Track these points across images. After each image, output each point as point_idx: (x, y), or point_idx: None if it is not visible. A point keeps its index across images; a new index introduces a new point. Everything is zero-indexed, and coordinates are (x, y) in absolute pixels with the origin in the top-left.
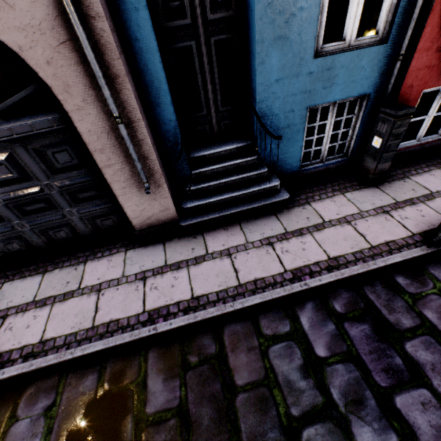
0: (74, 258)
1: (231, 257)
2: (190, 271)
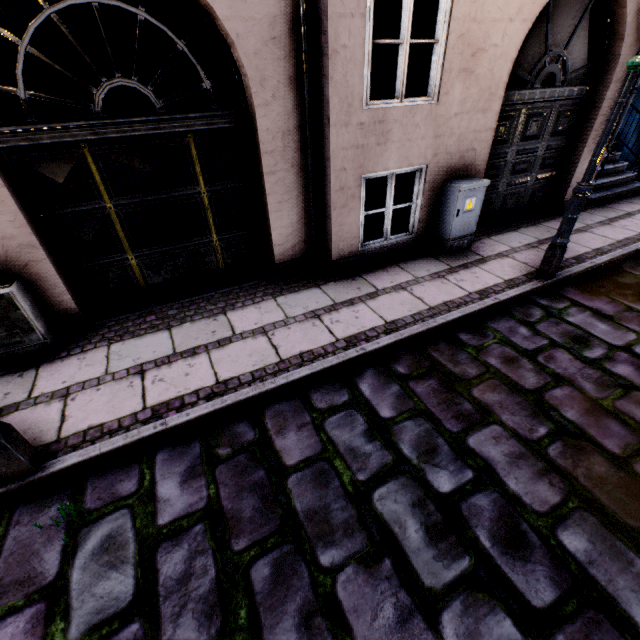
0: (523, 223)
1: None
2: (634, 218)
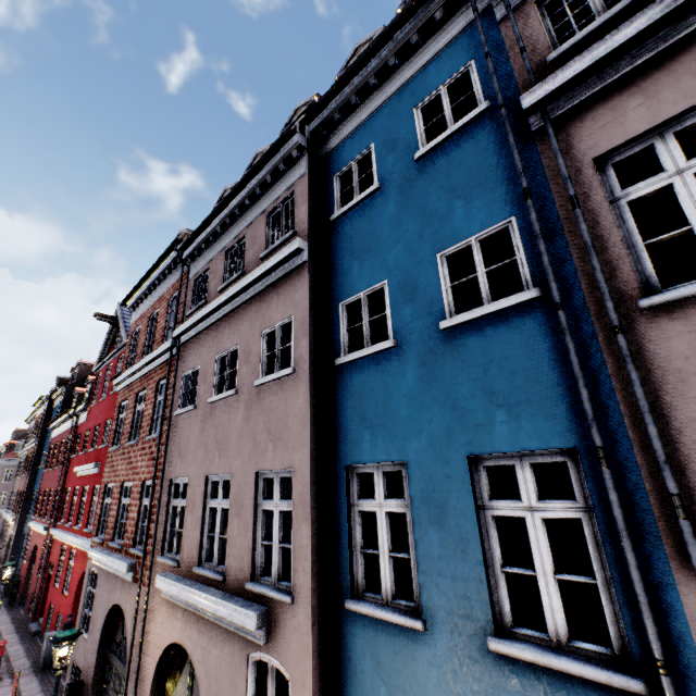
0: None
1: None
2: None
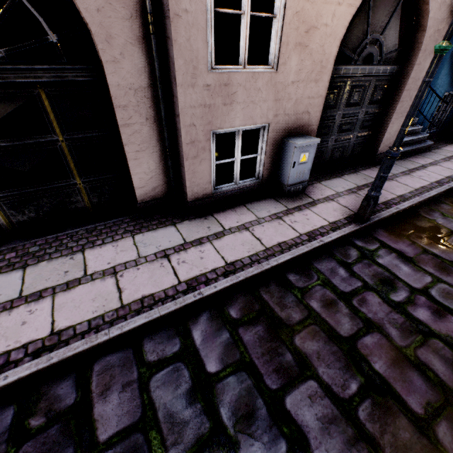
0: (346, 171)
1: (437, 165)
2: (426, 170)
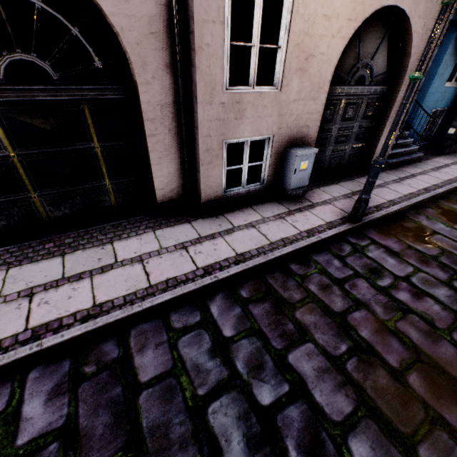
0: (343, 178)
1: (426, 174)
2: (416, 179)
